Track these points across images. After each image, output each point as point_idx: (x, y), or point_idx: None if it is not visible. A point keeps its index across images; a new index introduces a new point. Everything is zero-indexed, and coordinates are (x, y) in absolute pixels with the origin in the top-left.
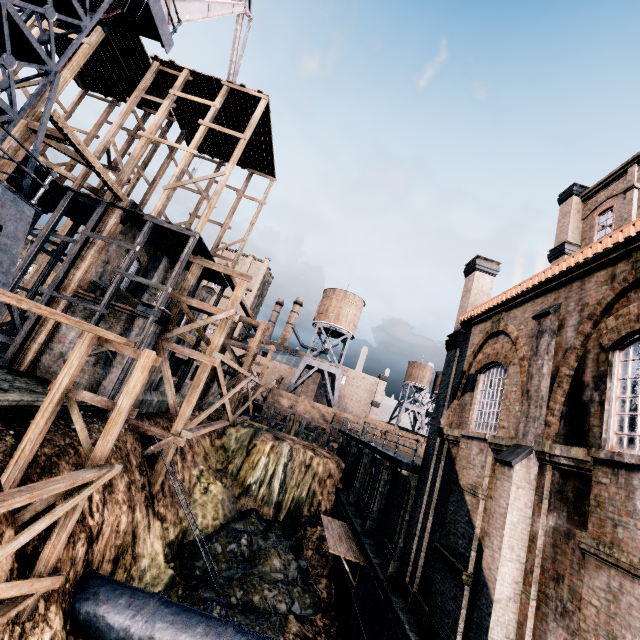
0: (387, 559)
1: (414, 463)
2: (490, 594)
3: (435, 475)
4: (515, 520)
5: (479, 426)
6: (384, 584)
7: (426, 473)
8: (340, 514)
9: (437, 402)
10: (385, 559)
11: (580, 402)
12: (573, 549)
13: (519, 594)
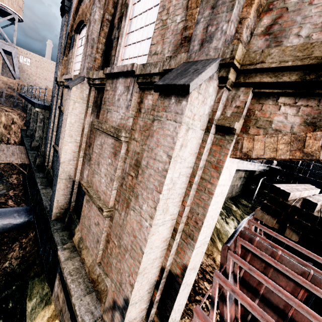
0: (36, 158)
1: (45, 104)
2: (59, 160)
3: (56, 109)
4: (73, 121)
5: (75, 73)
6: (33, 169)
7: (52, 109)
8: (22, 143)
9: (57, 60)
10: (35, 158)
11: (110, 40)
12: (96, 130)
13: (76, 157)
